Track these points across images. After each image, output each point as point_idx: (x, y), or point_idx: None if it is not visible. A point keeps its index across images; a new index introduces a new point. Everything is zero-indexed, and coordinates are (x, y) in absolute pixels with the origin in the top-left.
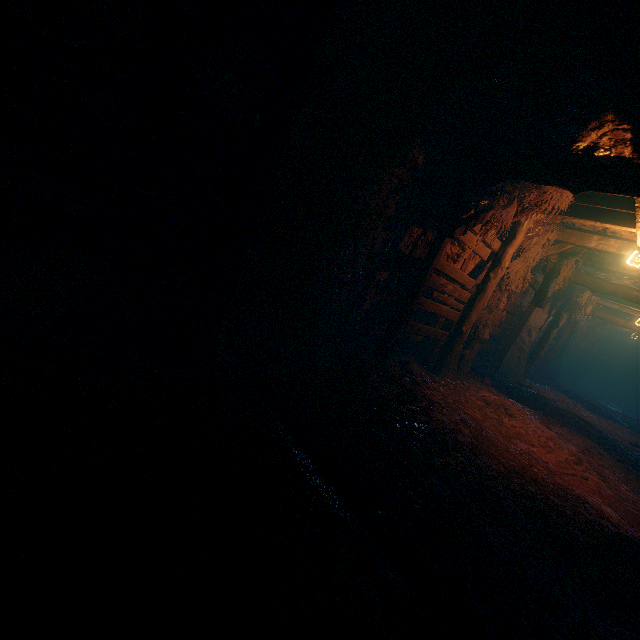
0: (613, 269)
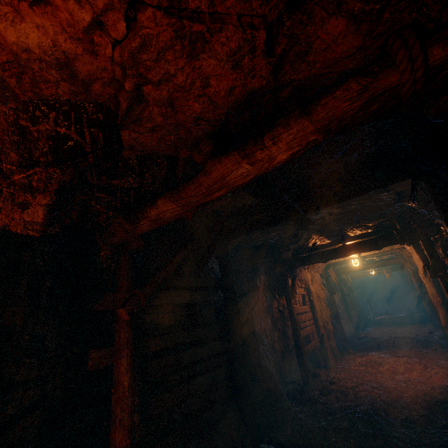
0: (346, 262)
